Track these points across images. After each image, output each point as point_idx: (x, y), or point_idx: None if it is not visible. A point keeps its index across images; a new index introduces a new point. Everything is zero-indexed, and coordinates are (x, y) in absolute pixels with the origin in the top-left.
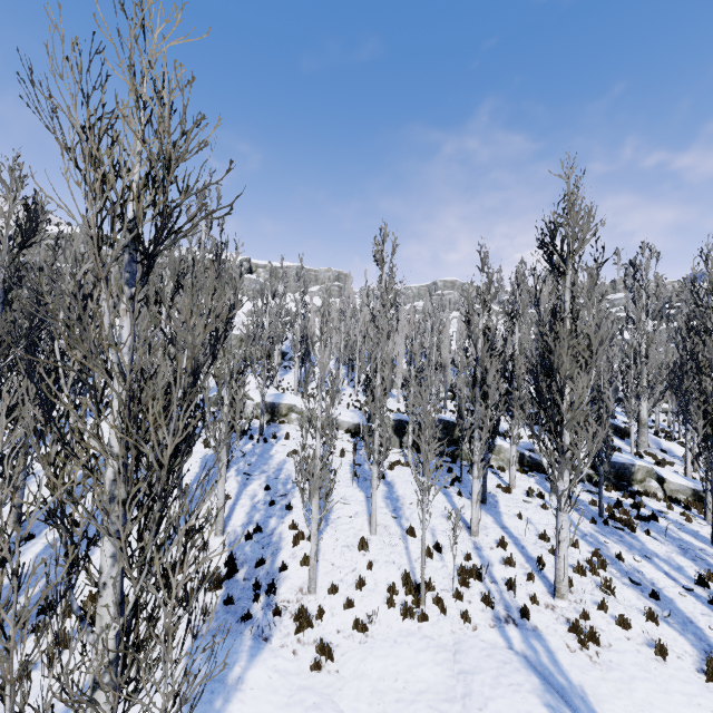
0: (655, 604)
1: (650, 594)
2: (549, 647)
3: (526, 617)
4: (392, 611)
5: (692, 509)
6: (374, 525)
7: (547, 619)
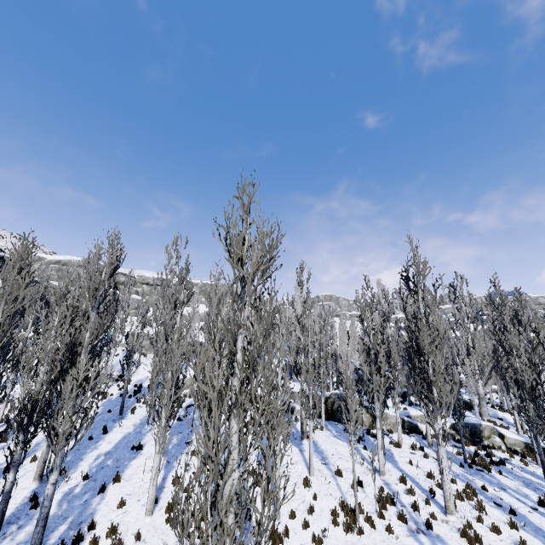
0: (514, 518)
1: (509, 511)
2: None
3: (430, 528)
4: (337, 528)
5: (527, 457)
6: (313, 467)
7: (445, 529)
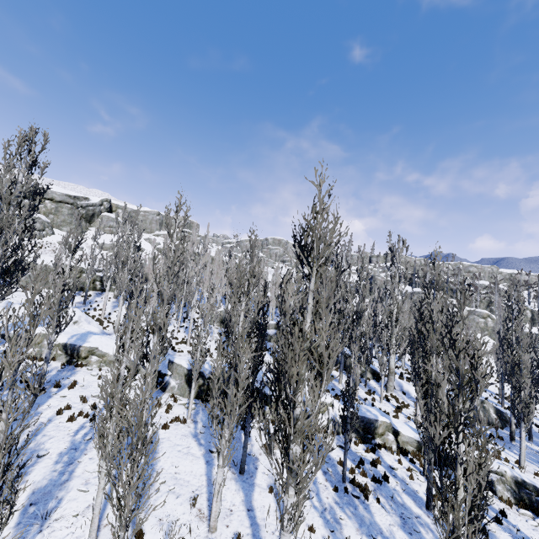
0: None
1: None
2: None
3: None
4: None
5: (416, 461)
6: (94, 533)
7: None
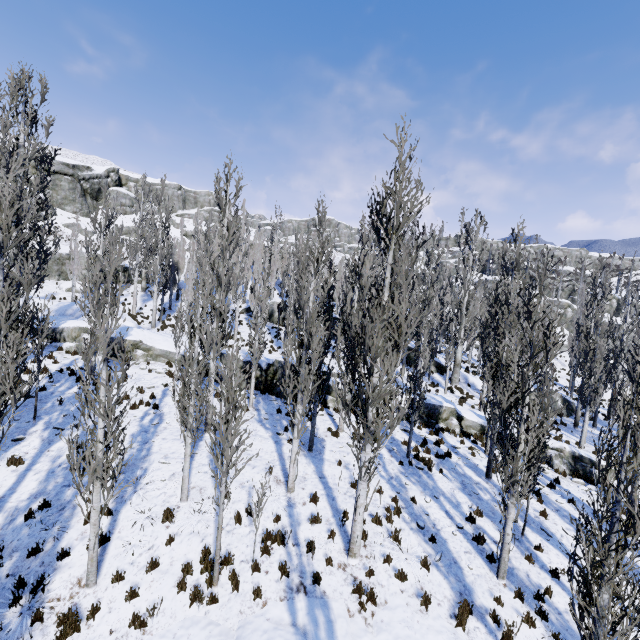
0: (432, 548)
1: (429, 538)
2: (331, 616)
3: (317, 583)
4: (182, 595)
5: (478, 442)
6: (186, 491)
7: (336, 582)
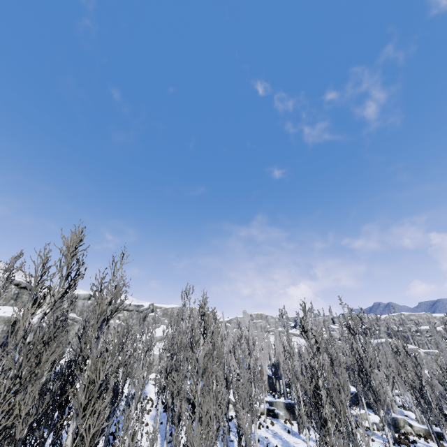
0: None
1: None
2: None
3: None
4: None
5: (428, 439)
6: None
7: None
